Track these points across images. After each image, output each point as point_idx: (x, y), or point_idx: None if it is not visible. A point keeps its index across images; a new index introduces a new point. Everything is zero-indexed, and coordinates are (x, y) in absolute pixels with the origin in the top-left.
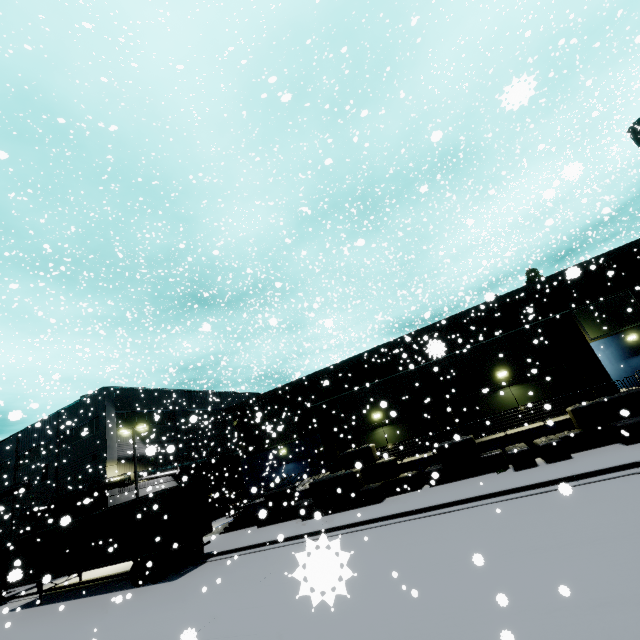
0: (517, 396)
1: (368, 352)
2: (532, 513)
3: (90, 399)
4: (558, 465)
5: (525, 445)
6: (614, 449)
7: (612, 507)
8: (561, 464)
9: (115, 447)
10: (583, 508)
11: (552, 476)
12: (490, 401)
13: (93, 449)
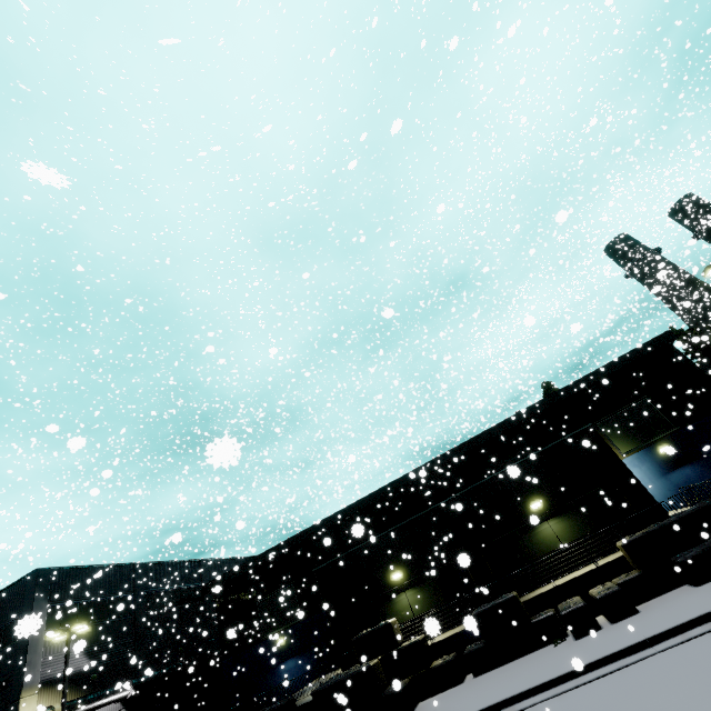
0: (558, 532)
1: (381, 490)
2: (607, 708)
3: (14, 590)
4: (625, 625)
5: (580, 599)
6: (684, 594)
7: (704, 686)
8: (628, 623)
9: (39, 663)
10: (669, 692)
11: (621, 643)
12: (529, 542)
13: (5, 671)
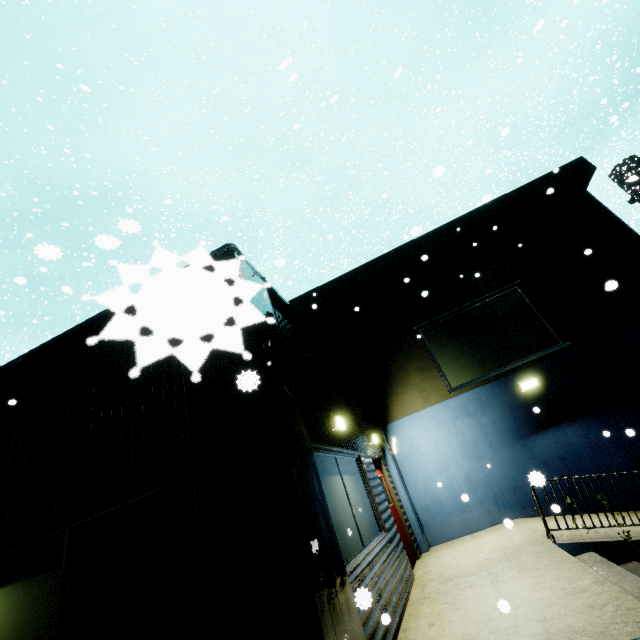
0: None
1: None
2: None
3: None
4: None
5: None
6: None
7: None
8: None
9: None
10: None
11: None
12: None
13: None
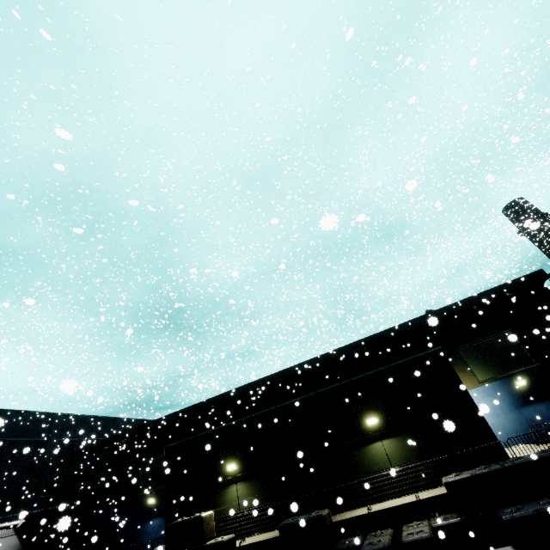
0: (390, 452)
1: (255, 382)
2: None
3: None
4: None
5: (388, 536)
6: None
7: None
8: None
9: None
10: None
11: None
12: (359, 456)
13: None
